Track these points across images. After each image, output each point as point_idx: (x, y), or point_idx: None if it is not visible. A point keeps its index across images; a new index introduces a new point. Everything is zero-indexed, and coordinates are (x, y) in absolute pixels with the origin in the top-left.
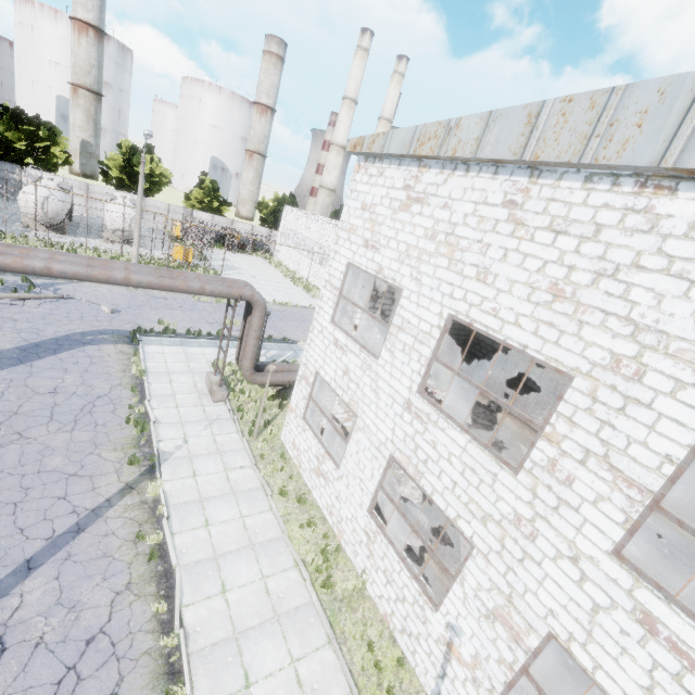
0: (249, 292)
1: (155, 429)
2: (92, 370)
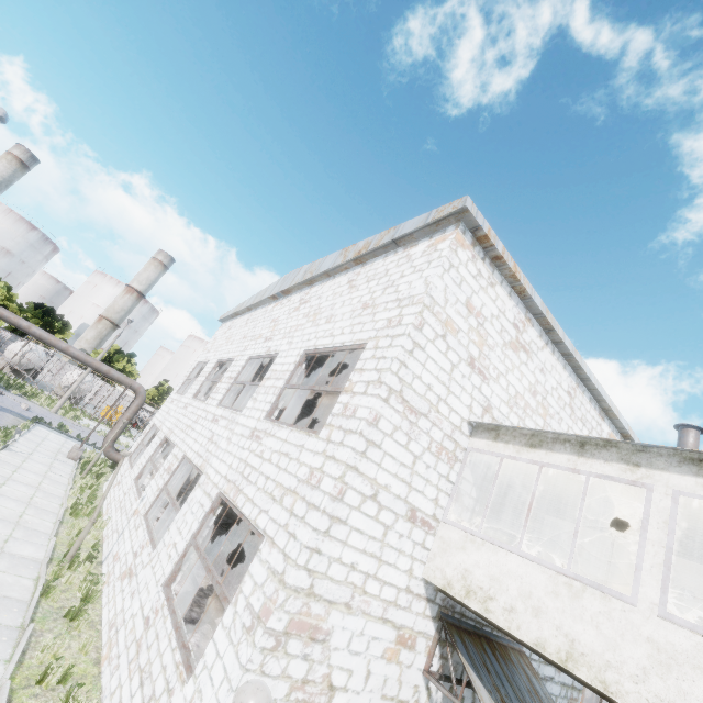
0: (138, 385)
1: (14, 442)
2: None
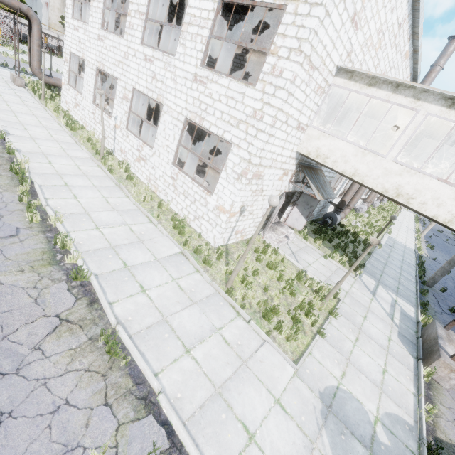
0: (25, 7)
1: None
2: None
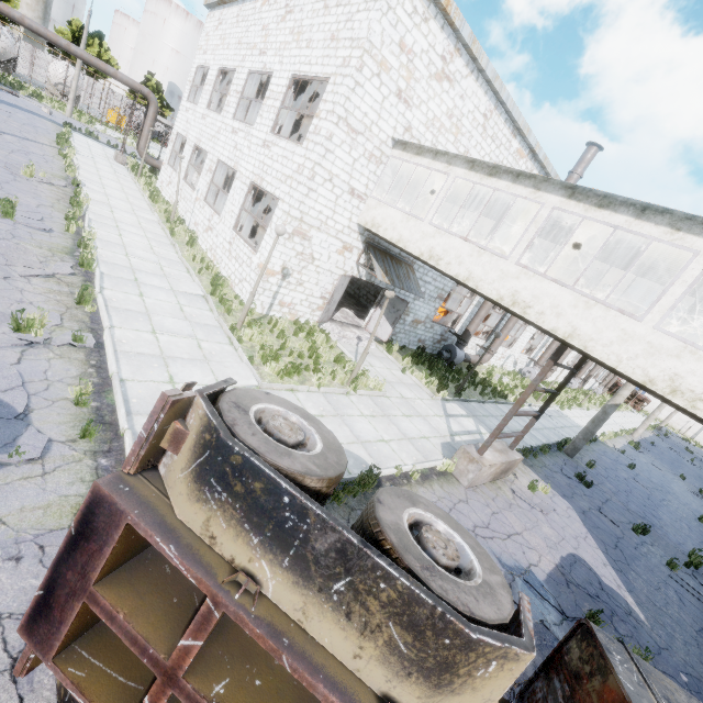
0: (147, 90)
1: (75, 147)
2: (35, 120)
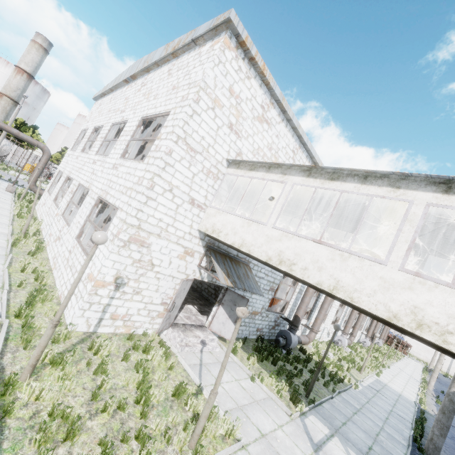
0: (43, 145)
1: None
2: None
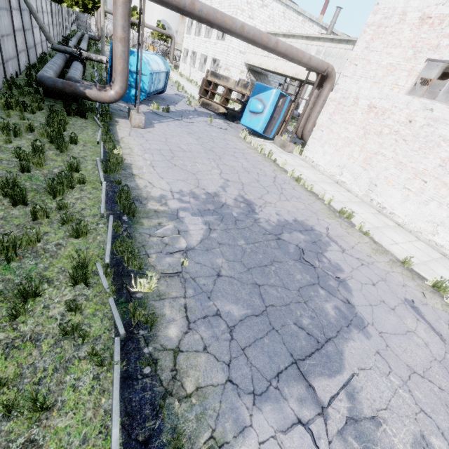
0: (171, 34)
1: None
2: None
